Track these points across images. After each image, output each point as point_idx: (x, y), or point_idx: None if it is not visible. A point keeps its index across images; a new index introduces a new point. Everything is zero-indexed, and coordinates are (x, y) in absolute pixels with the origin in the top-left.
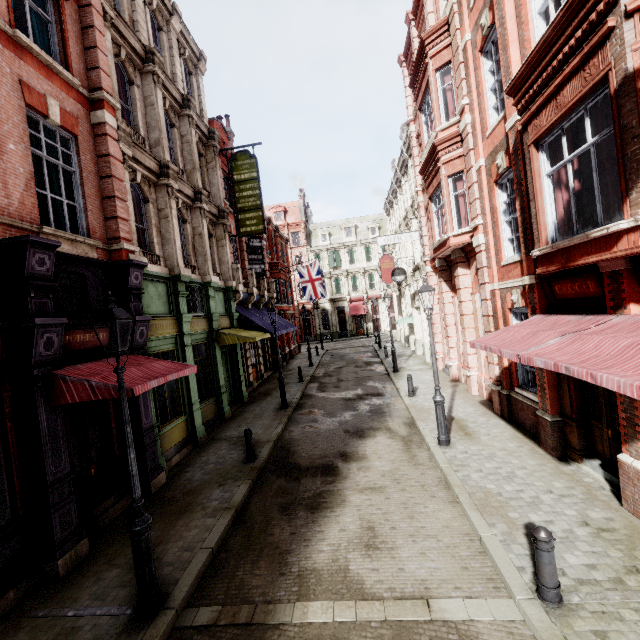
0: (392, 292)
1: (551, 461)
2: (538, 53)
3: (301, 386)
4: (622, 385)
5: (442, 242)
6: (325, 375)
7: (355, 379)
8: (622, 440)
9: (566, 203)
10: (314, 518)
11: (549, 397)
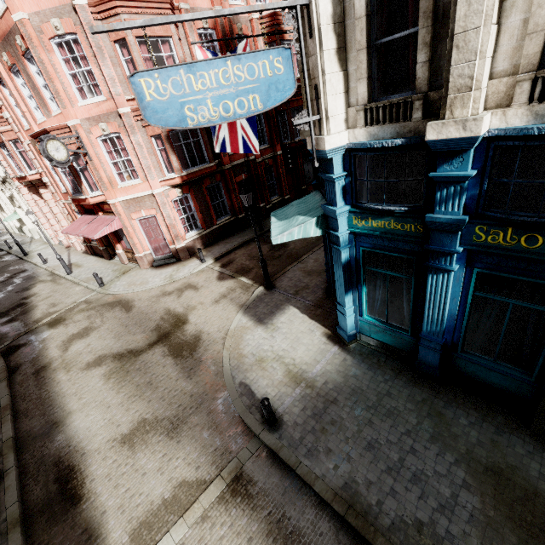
0: None
1: (108, 261)
2: (38, 135)
3: None
4: (92, 237)
5: (23, 176)
6: None
7: None
8: (115, 247)
9: (72, 182)
10: (28, 314)
11: (99, 242)
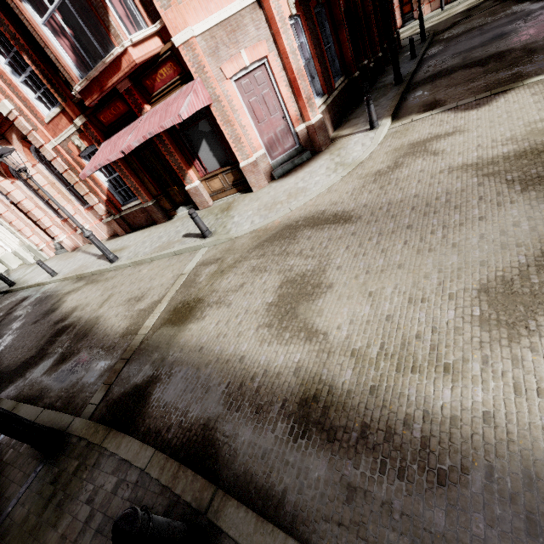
0: None
1: (167, 223)
2: None
3: None
4: (173, 120)
5: None
6: None
7: None
8: (183, 180)
9: (71, 48)
10: (92, 335)
11: (143, 191)
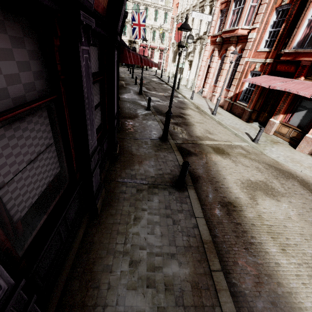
0: (170, 47)
1: (244, 122)
2: None
3: (138, 86)
4: (306, 94)
5: (232, 29)
6: (144, 84)
7: (161, 89)
8: (273, 115)
9: (306, 34)
10: (188, 127)
11: (253, 104)
